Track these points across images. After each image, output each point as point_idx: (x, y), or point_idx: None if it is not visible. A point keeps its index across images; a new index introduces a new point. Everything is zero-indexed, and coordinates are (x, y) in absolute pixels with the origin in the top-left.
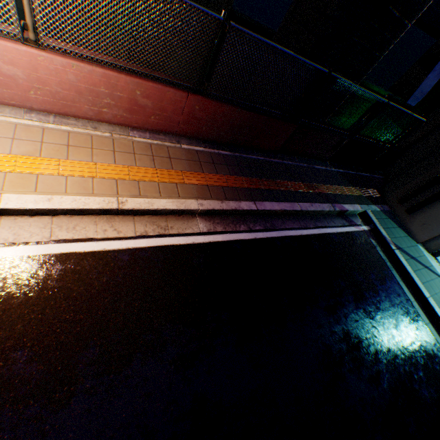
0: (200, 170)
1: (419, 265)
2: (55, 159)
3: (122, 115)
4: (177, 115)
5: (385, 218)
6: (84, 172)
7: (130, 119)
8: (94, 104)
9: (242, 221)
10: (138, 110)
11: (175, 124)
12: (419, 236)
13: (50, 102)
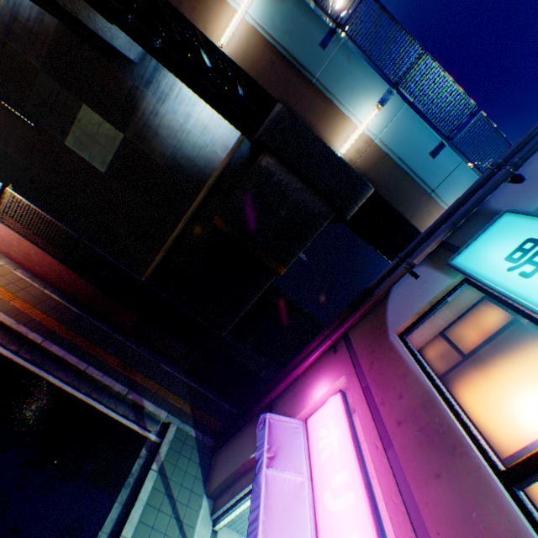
0: (35, 304)
1: (170, 507)
2: None
3: (21, 258)
4: (53, 271)
5: (192, 445)
6: None
7: (25, 263)
8: (9, 247)
9: (20, 344)
10: (31, 260)
11: (51, 277)
12: (211, 484)
13: None
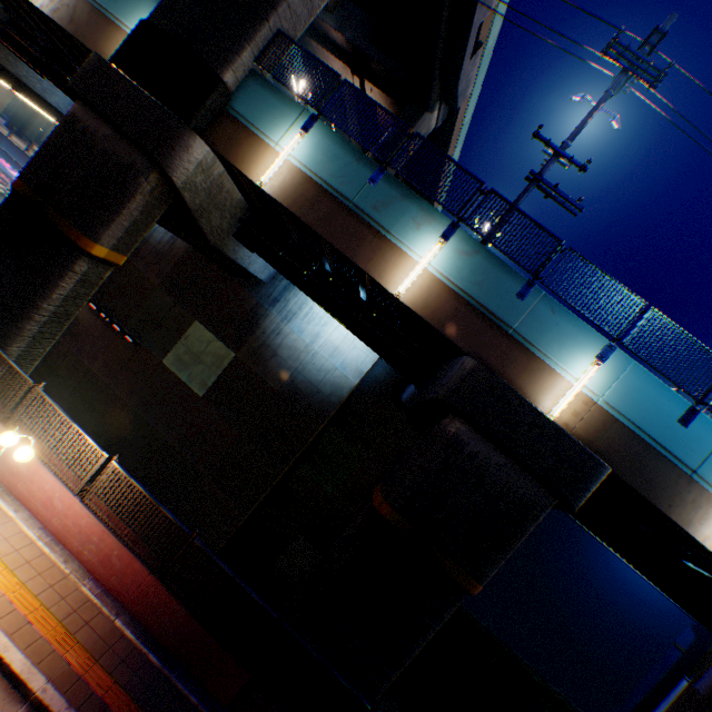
0: (99, 654)
1: None
2: (7, 564)
3: (96, 561)
4: (136, 585)
5: None
6: (8, 585)
7: (99, 568)
8: (85, 543)
9: None
10: (109, 563)
11: (130, 593)
12: None
13: (61, 528)
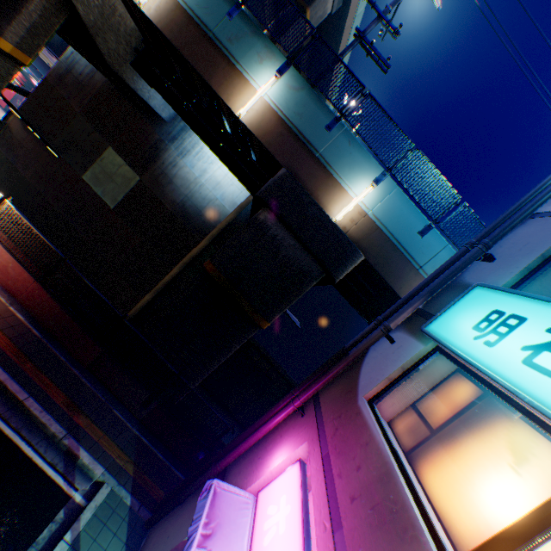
0: None
1: None
2: None
3: None
4: (26, 288)
5: (123, 515)
6: None
7: None
8: None
9: None
10: (7, 273)
11: (22, 294)
12: None
13: None
